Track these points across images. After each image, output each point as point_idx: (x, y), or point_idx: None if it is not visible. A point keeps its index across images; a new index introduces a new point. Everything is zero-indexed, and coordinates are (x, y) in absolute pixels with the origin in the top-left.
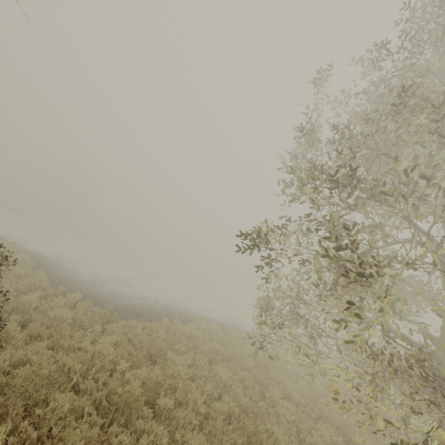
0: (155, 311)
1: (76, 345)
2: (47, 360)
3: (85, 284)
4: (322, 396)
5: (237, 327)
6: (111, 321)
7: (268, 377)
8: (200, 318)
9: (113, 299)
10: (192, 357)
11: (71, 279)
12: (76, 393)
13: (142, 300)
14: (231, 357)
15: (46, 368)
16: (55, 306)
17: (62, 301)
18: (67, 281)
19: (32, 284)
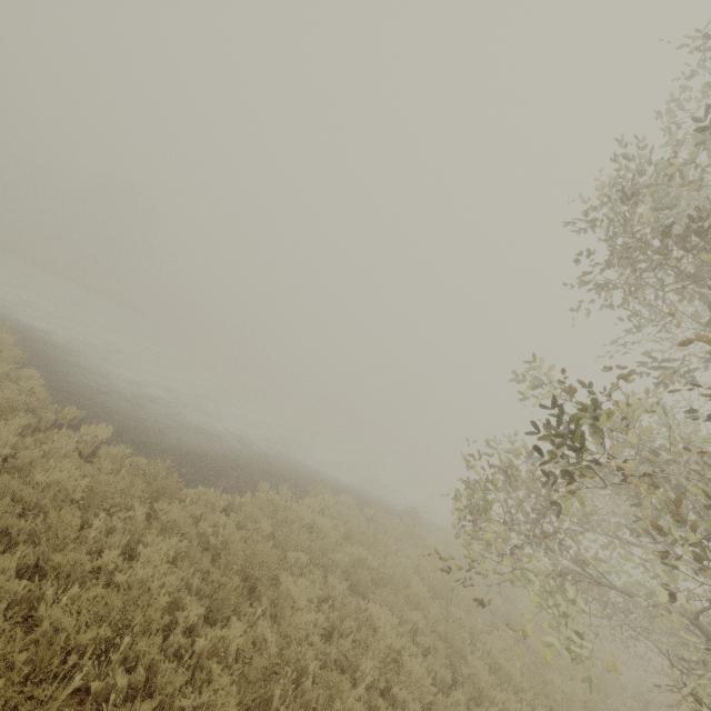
0: (245, 464)
1: (90, 565)
2: (7, 633)
3: (120, 402)
4: (550, 668)
5: (378, 501)
6: (167, 493)
7: (450, 617)
8: (320, 480)
9: (170, 436)
10: (324, 581)
11: (93, 390)
12: (81, 699)
13: (221, 441)
14: (387, 577)
15: (3, 656)
16: (52, 454)
17: (69, 444)
18: (84, 392)
19: (7, 401)
